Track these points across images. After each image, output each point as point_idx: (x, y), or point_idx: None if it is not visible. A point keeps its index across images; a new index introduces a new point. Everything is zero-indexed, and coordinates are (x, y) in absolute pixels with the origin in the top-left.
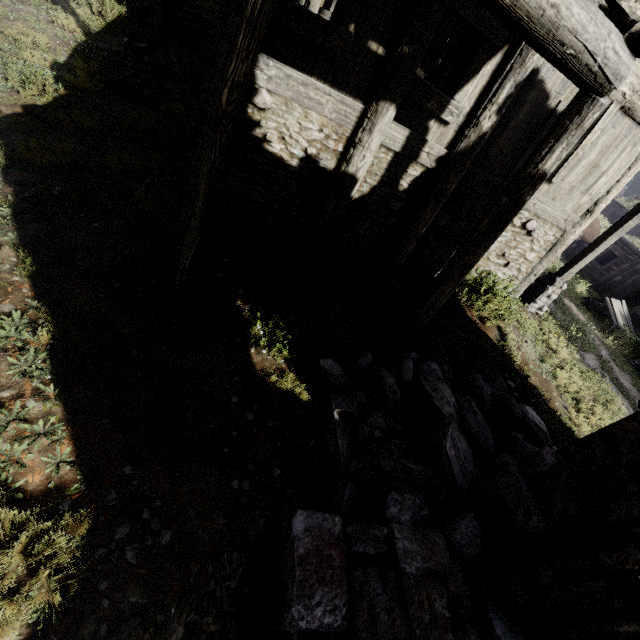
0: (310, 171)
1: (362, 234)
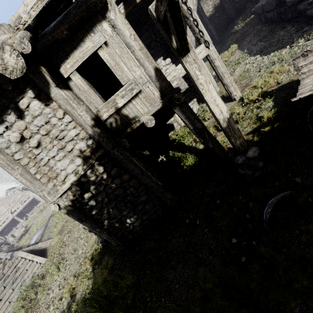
0: (216, 9)
1: (239, 0)
